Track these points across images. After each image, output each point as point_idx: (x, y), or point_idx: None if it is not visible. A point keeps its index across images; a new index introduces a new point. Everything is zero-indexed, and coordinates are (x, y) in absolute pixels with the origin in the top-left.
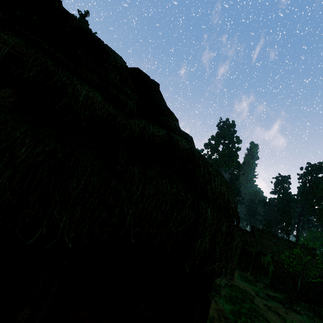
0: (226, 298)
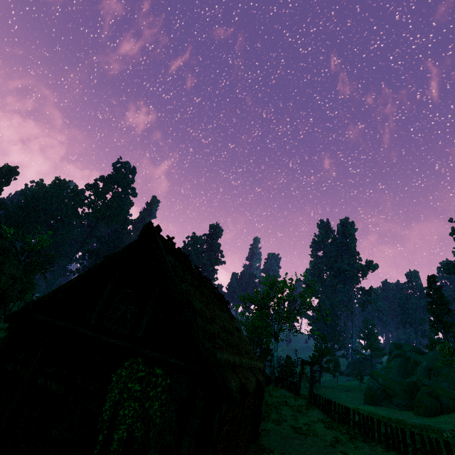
0: None
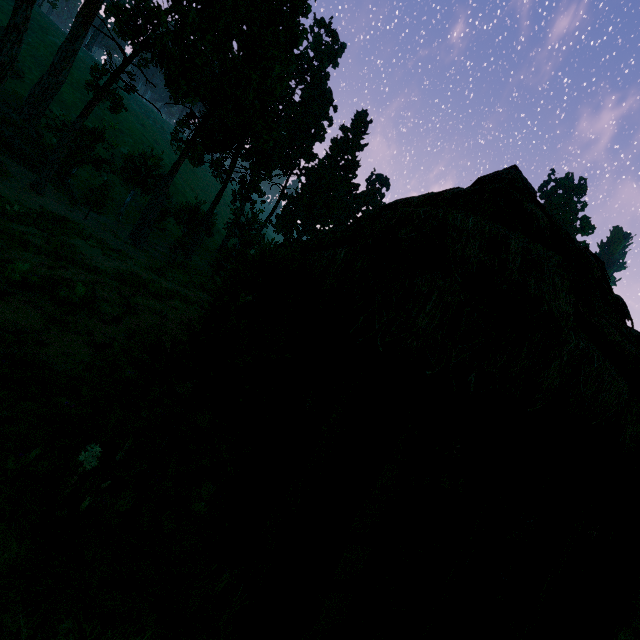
0: None
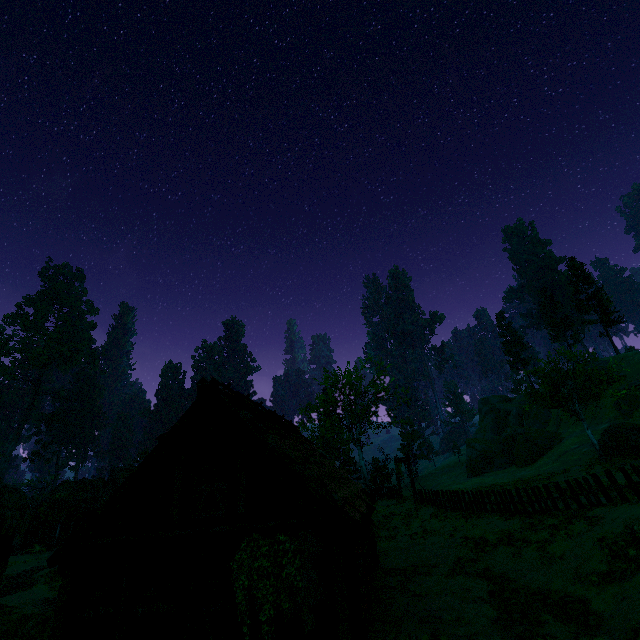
0: (47, 582)
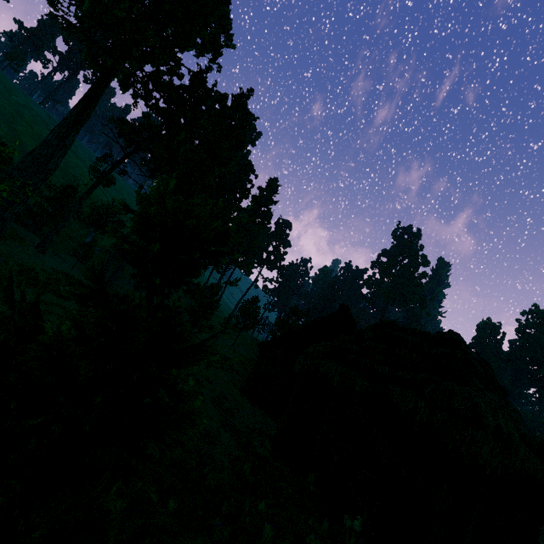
0: None
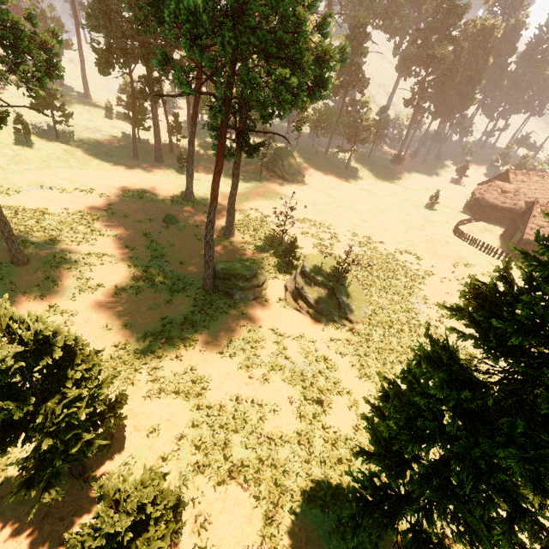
0: None
